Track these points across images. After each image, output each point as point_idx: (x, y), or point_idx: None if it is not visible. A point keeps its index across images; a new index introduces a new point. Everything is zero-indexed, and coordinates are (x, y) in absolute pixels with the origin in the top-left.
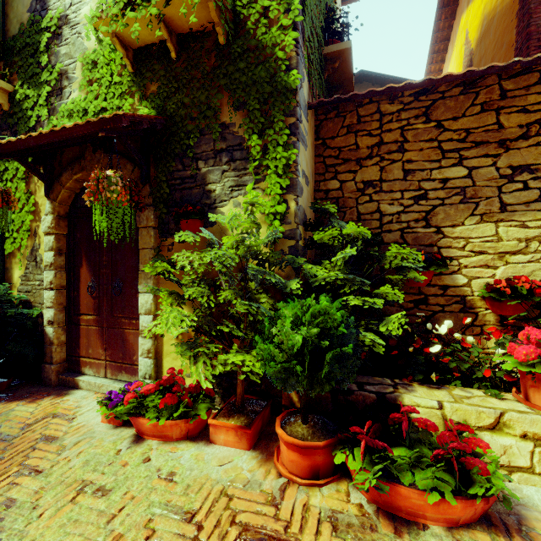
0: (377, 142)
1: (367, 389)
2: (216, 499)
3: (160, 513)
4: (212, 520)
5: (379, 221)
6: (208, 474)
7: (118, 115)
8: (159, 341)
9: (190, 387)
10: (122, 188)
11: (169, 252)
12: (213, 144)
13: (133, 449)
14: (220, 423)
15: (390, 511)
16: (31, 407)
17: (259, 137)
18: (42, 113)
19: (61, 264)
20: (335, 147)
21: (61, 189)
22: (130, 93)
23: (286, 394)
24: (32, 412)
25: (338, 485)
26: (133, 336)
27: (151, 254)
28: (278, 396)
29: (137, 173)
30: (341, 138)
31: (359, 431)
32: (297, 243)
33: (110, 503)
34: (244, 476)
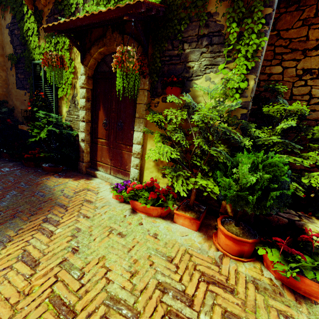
0: None
1: (280, 215)
2: (183, 254)
3: (154, 254)
4: (183, 265)
5: (307, 101)
6: (176, 239)
7: (140, 2)
8: (143, 160)
9: (163, 190)
10: (136, 60)
11: (155, 107)
12: (198, 30)
13: (132, 216)
14: (181, 214)
15: (290, 287)
16: (76, 182)
17: (238, 25)
18: (79, 1)
19: (88, 107)
20: (286, 38)
21: (90, 58)
22: None
23: (224, 206)
24: (77, 186)
25: (254, 264)
26: (127, 155)
27: (144, 108)
28: (212, 205)
29: (140, 50)
30: (294, 30)
31: (280, 241)
32: (248, 112)
33: (127, 242)
34: (196, 245)
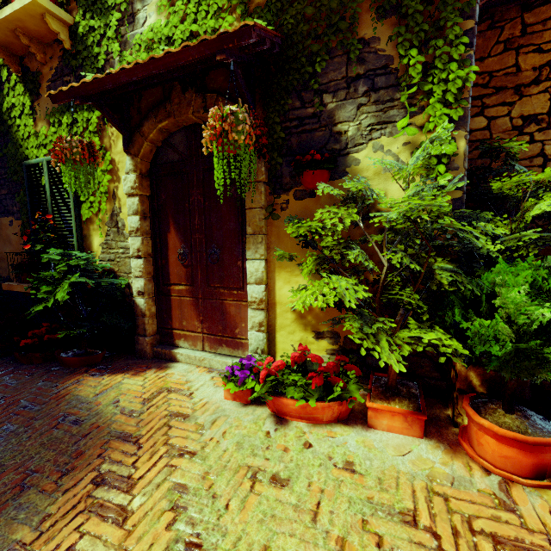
0: (549, 60)
1: None
2: (427, 498)
3: (370, 513)
4: (444, 526)
5: (541, 167)
6: (394, 466)
7: (247, 26)
8: (271, 313)
9: (333, 365)
10: (248, 129)
11: (283, 211)
12: (345, 69)
13: (283, 431)
14: (383, 408)
15: None
16: (139, 380)
17: (420, 52)
18: (113, 48)
19: (146, 229)
20: (483, 72)
21: (143, 142)
22: (229, 9)
23: (463, 376)
24: (143, 386)
25: None
26: (234, 307)
27: (262, 215)
28: (426, 377)
29: None
30: (493, 58)
31: None
32: (464, 195)
33: (298, 496)
34: (442, 470)
